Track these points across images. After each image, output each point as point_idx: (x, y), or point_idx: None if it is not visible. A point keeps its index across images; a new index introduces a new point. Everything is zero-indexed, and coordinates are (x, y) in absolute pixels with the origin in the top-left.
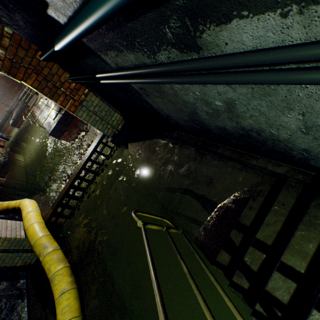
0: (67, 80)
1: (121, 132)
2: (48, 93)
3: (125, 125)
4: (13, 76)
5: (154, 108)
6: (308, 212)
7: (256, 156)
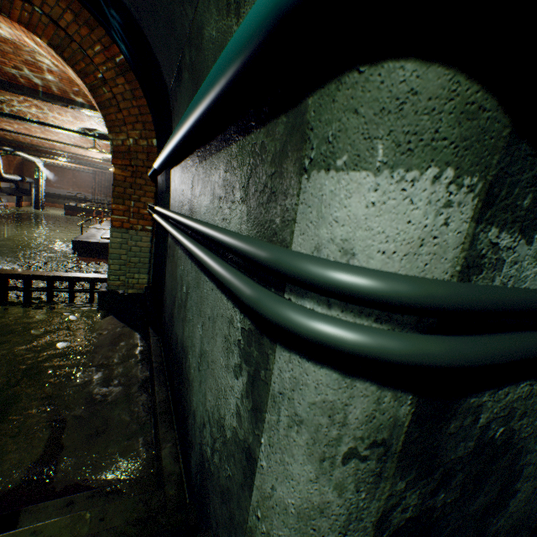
0: (147, 204)
1: (124, 295)
2: (118, 192)
3: (139, 295)
4: (114, 156)
5: (166, 281)
6: (100, 533)
7: (176, 426)
